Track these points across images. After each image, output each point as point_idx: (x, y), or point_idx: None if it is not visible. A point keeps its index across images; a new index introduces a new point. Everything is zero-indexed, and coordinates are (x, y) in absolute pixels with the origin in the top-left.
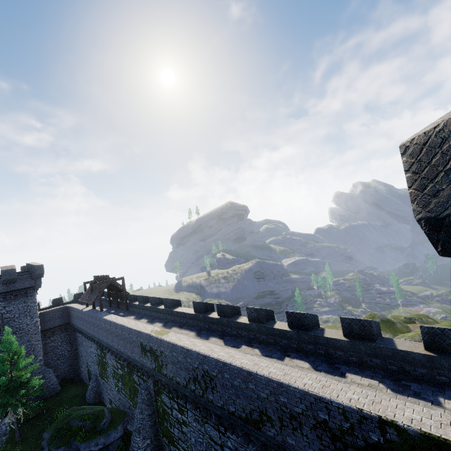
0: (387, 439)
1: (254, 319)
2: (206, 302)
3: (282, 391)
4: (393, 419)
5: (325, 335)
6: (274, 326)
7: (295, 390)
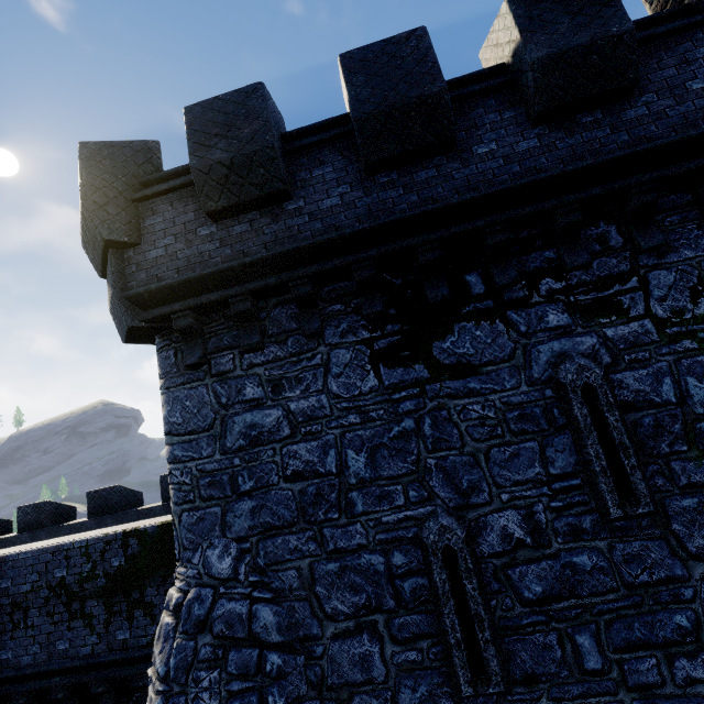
0: (129, 555)
1: (30, 525)
2: None
3: (7, 569)
4: (138, 526)
5: (139, 508)
6: (64, 524)
7: (27, 555)
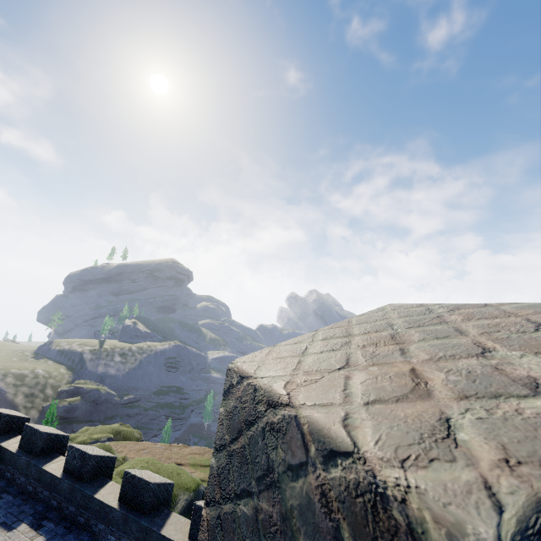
0: None
1: (74, 471)
2: (13, 415)
3: None
4: None
5: (165, 529)
6: (97, 493)
7: None
